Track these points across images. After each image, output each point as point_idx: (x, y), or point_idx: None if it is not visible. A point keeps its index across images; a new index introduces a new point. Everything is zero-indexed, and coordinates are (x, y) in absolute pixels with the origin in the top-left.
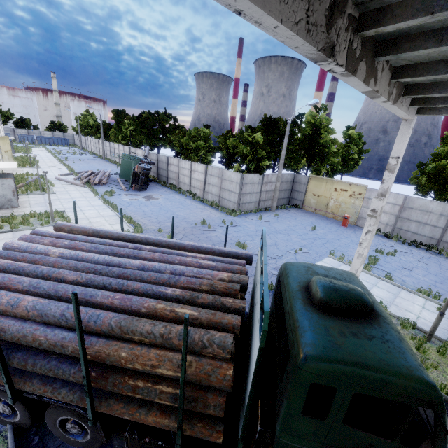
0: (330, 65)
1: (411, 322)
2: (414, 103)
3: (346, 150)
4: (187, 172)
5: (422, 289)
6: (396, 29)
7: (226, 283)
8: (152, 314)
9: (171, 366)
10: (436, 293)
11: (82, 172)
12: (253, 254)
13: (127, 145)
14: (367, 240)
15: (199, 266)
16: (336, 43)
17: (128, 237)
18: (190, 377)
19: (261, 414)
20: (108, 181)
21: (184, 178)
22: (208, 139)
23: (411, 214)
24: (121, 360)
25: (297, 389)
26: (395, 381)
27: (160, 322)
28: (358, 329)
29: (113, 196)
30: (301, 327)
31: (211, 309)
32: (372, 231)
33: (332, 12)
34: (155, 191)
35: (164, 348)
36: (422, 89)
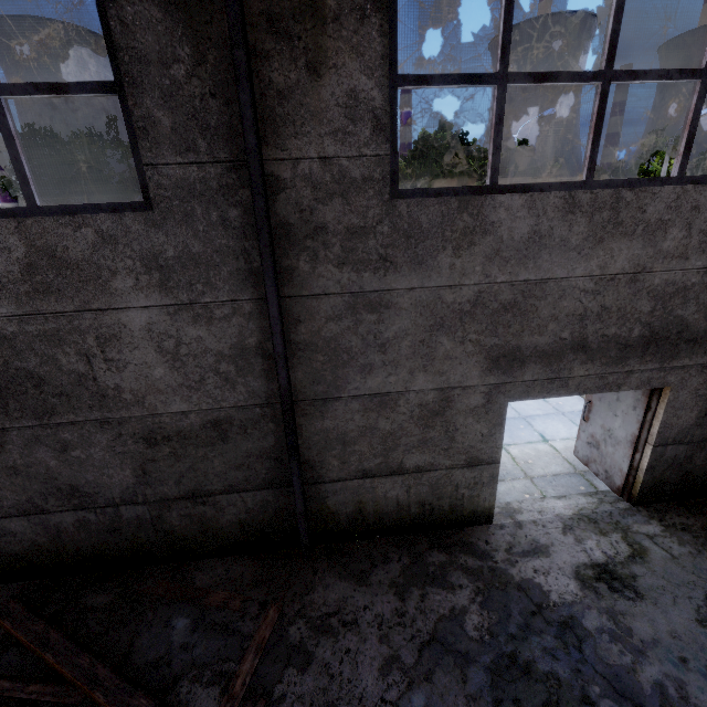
0: None
1: None
2: None
3: None
4: None
5: None
6: None
7: None
8: None
9: None
10: None
11: None
12: None
13: None
14: None
15: None
16: None
17: None
18: None
19: None
20: None
21: None
22: None
23: None
24: None
25: None
26: None
27: None
28: None
29: None
30: None
31: None
32: None
33: None
34: None
35: None
36: None
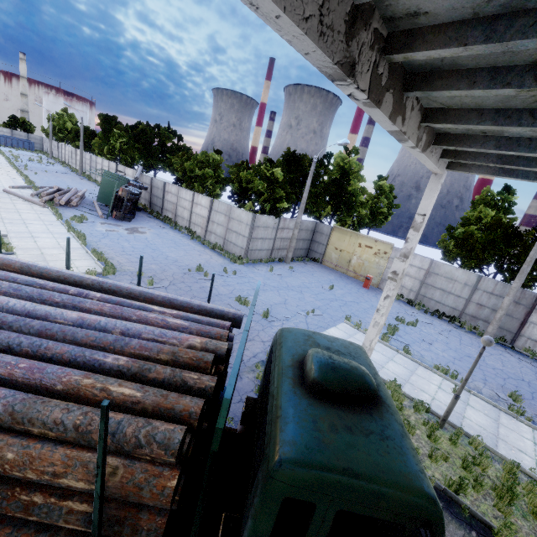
0: (349, 87)
1: (425, 404)
2: (445, 156)
3: (375, 203)
4: (187, 204)
5: (440, 366)
6: (427, 58)
7: (195, 351)
8: (72, 393)
9: (85, 474)
10: (454, 371)
11: (45, 187)
12: (242, 314)
13: (114, 161)
14: (385, 306)
15: (165, 325)
16: (357, 60)
17: (73, 278)
18: (111, 491)
19: (223, 534)
20: (81, 203)
21: (183, 212)
22: (218, 168)
23: (436, 281)
24: (4, 465)
25: (265, 505)
26: (389, 494)
27: (80, 406)
28: (354, 421)
29: (83, 223)
30: (283, 417)
31: (166, 387)
32: (391, 296)
33: (354, 20)
34: (143, 223)
35: (79, 446)
36: (453, 140)
